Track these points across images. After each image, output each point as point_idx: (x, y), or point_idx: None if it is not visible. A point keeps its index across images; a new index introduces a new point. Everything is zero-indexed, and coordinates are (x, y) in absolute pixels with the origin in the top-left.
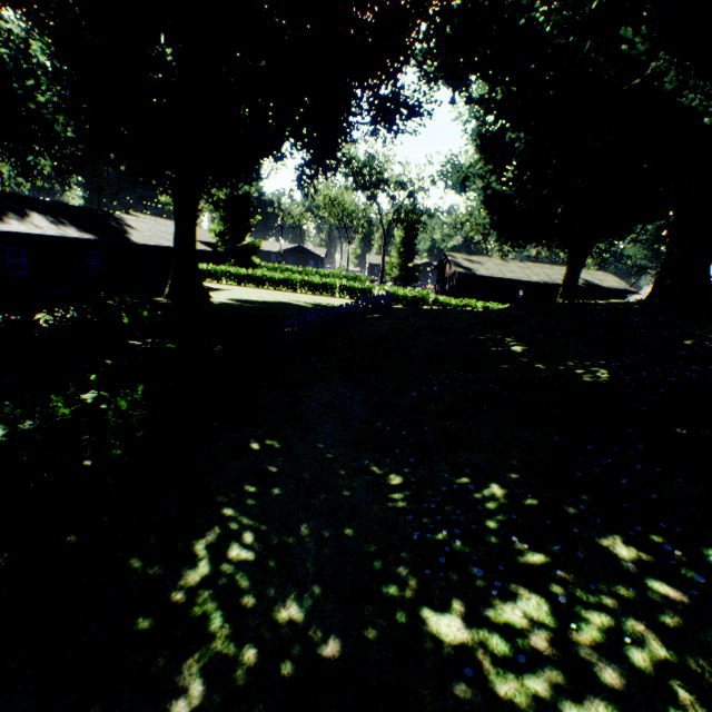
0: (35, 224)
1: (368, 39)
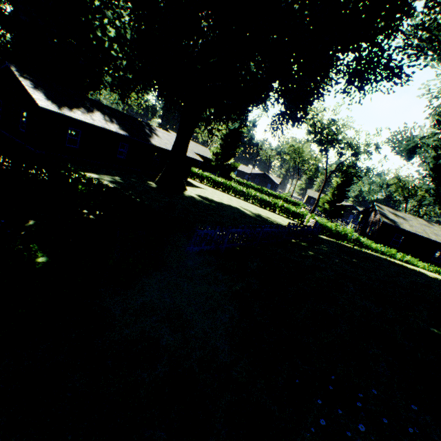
0: (92, 117)
1: (367, 1)
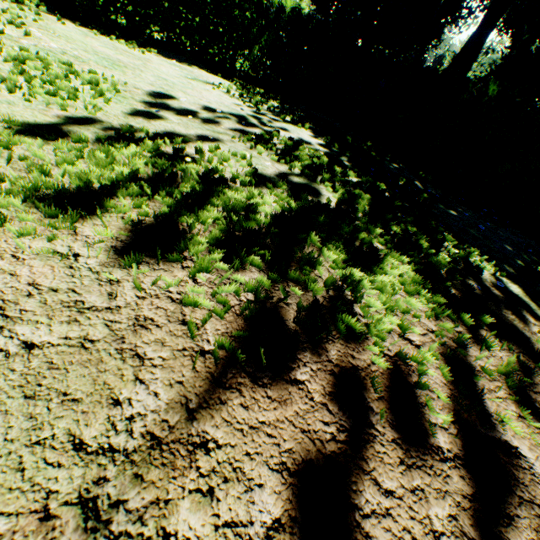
0: None
1: None
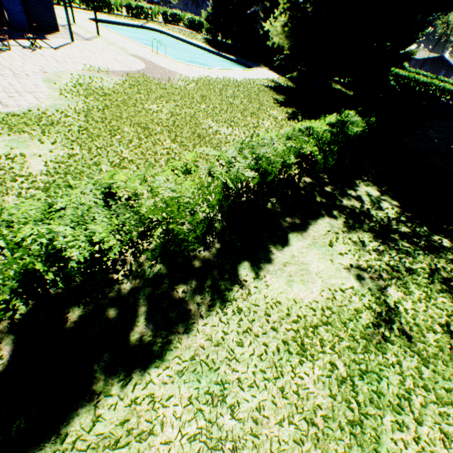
0: None
1: None
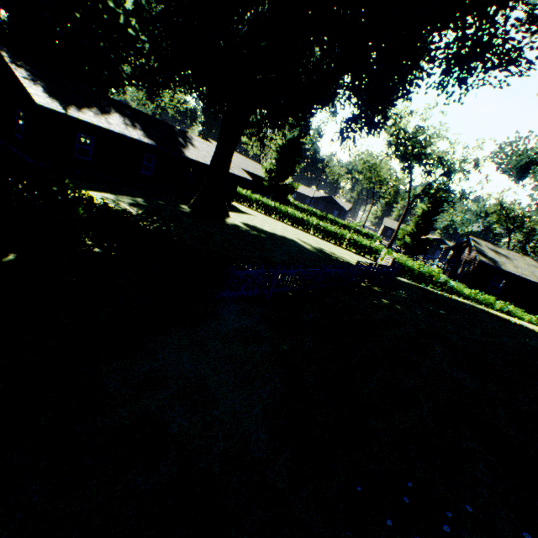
0: (108, 120)
1: None
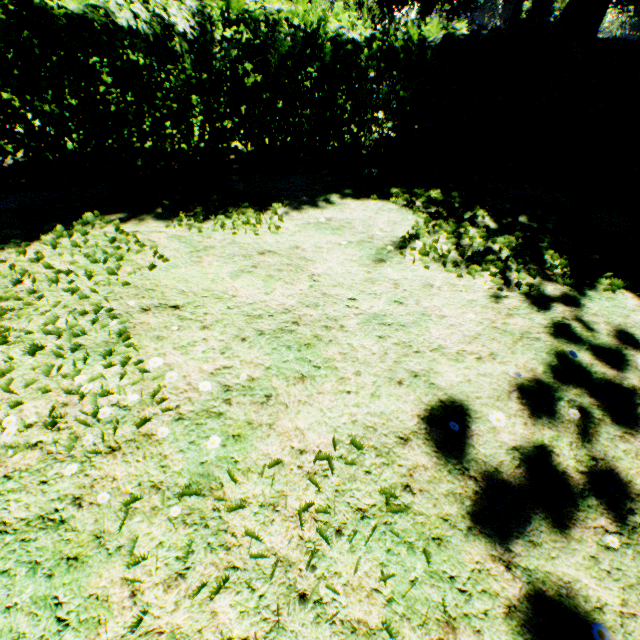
0: None
1: None
